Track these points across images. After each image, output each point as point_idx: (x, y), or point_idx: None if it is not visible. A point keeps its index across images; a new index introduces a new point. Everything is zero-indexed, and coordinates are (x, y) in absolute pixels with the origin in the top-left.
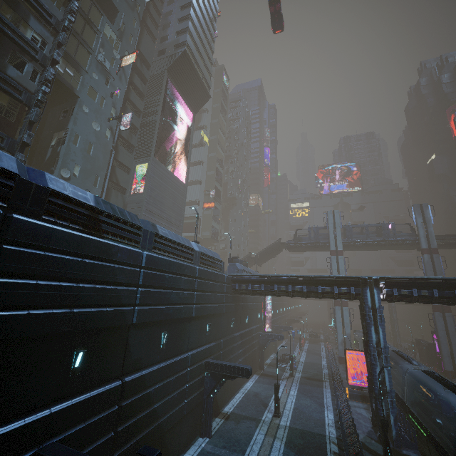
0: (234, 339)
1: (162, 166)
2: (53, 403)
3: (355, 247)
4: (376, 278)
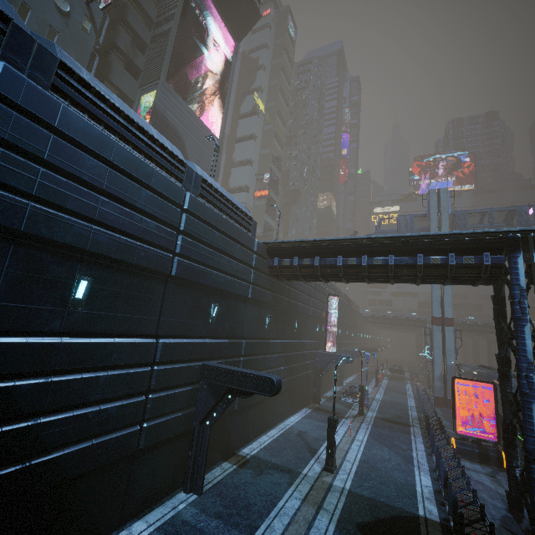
0: (270, 347)
1: (180, 100)
2: None
3: None
4: None
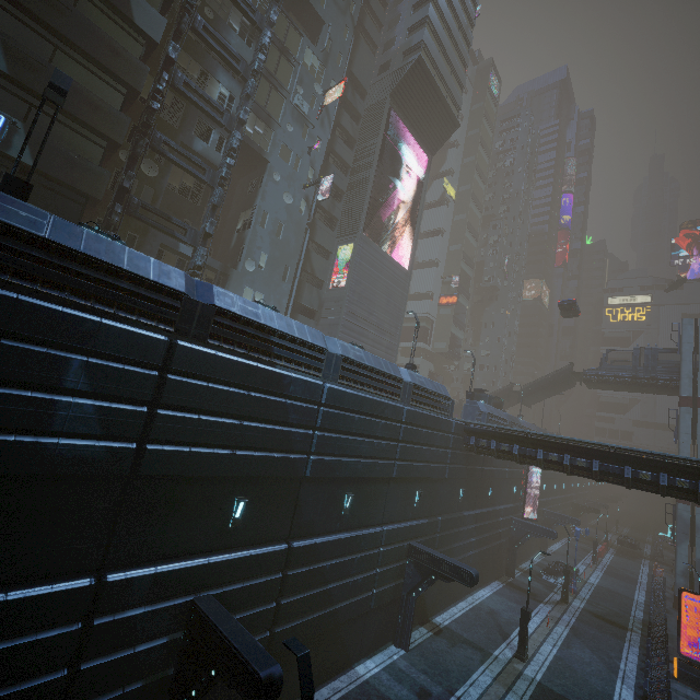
0: (462, 520)
1: (373, 246)
2: (213, 552)
3: None
4: None
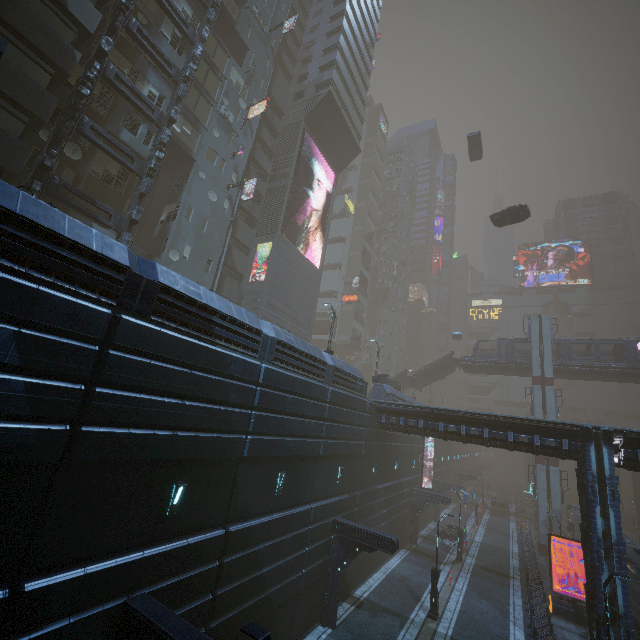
0: (376, 493)
1: (290, 246)
2: (147, 545)
3: (576, 374)
4: (607, 429)
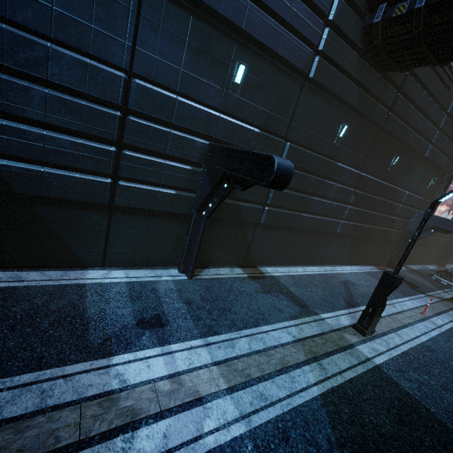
0: (333, 170)
1: None
2: None
3: None
4: None
